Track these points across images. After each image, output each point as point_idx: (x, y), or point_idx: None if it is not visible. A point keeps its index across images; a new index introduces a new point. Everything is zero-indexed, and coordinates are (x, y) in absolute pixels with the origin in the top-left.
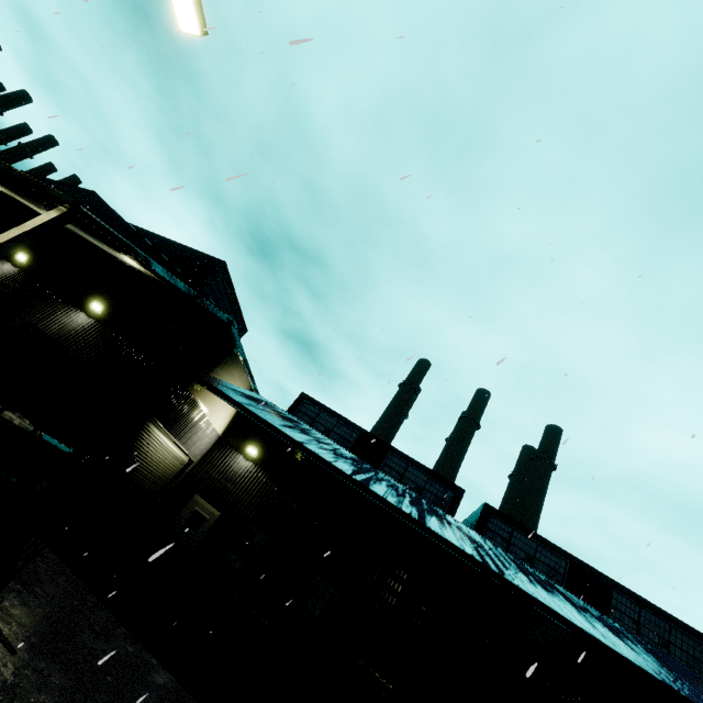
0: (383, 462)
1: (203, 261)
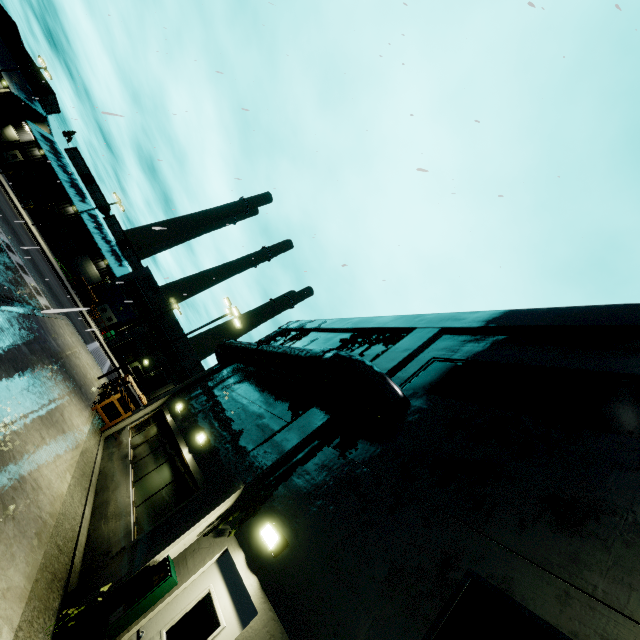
0: (91, 185)
1: (48, 88)
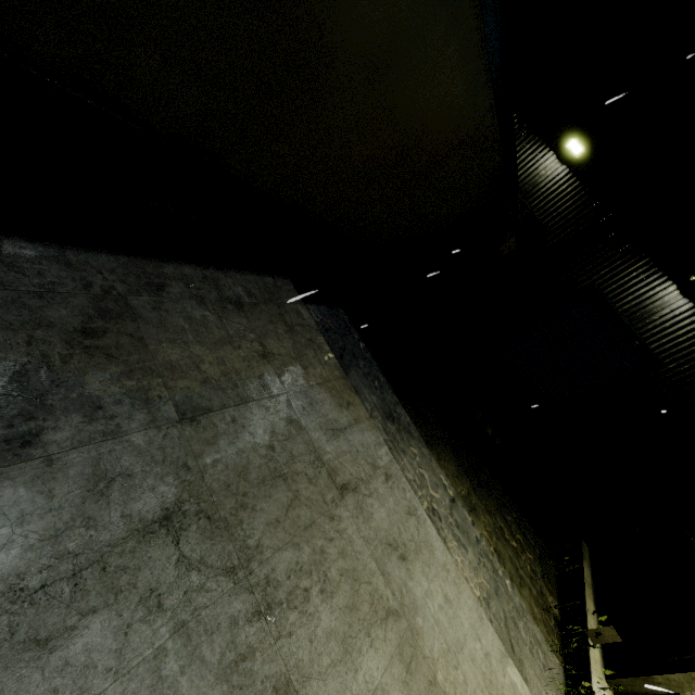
0: None
1: None
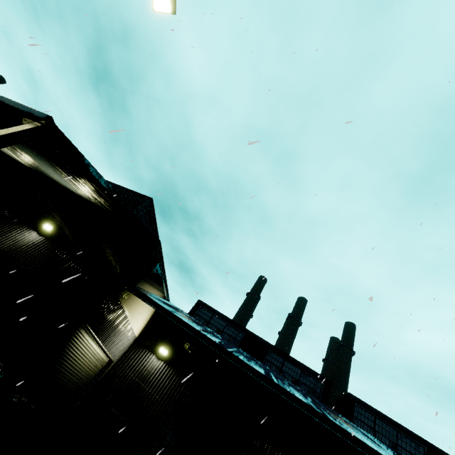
0: (265, 358)
1: (135, 197)
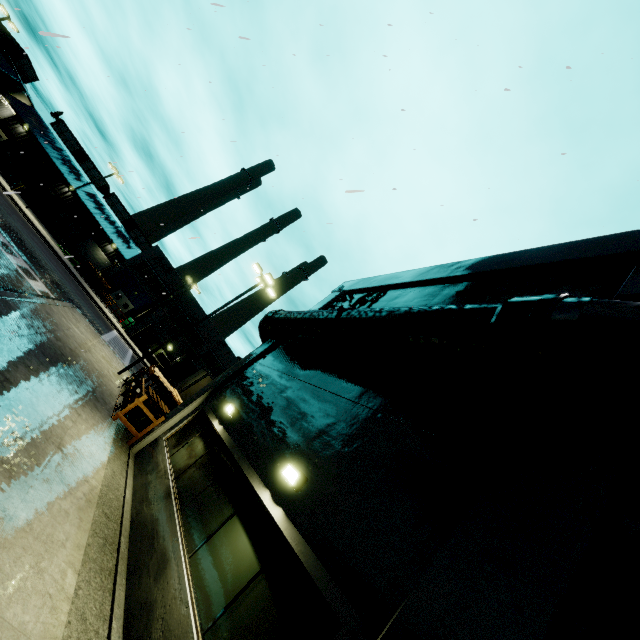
0: (85, 162)
1: (19, 50)
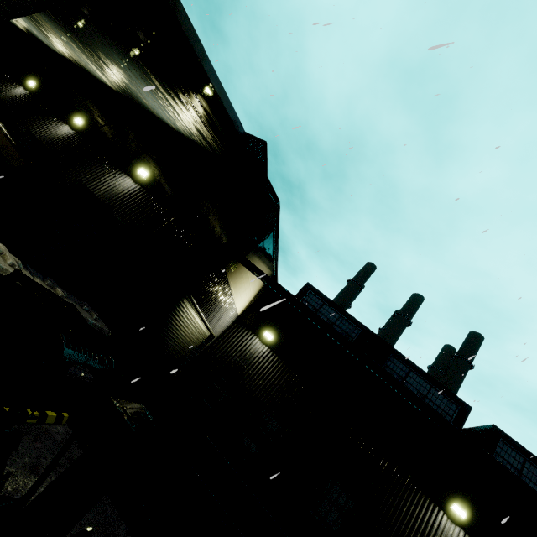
0: (385, 363)
1: None
